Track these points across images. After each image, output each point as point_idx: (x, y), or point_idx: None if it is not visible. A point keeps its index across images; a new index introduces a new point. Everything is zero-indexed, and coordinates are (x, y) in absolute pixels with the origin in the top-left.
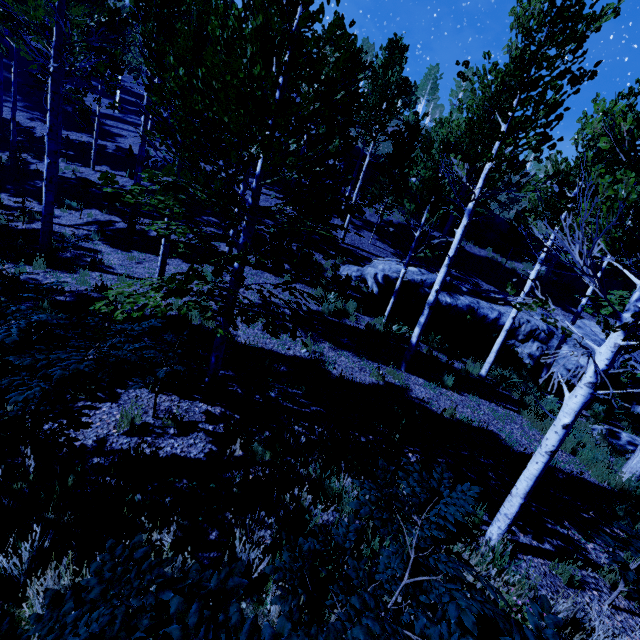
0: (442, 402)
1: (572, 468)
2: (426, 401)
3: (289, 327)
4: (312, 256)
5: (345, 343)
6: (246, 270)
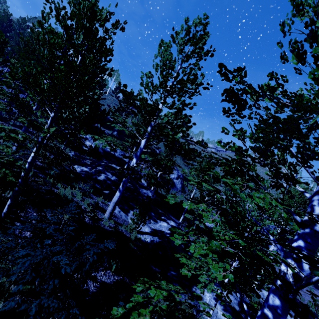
0: None
1: None
2: None
3: None
4: None
5: None
6: None
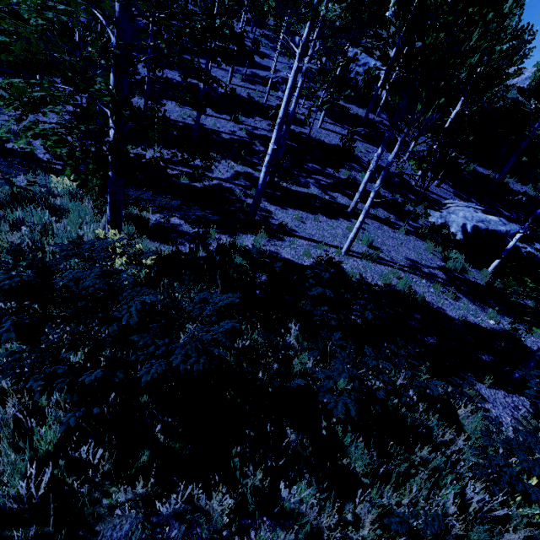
0: None
1: None
2: None
3: (453, 292)
4: (406, 204)
5: (495, 306)
6: (370, 223)
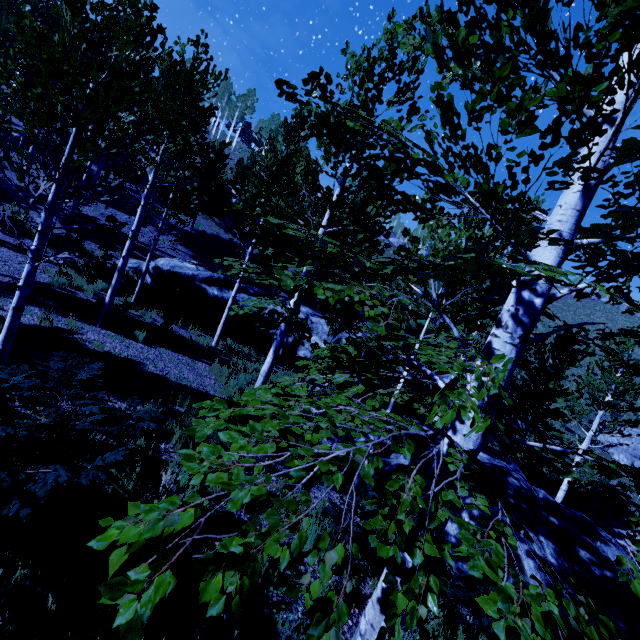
0: (111, 344)
1: (205, 388)
2: (87, 340)
3: None
4: (82, 244)
5: (46, 304)
6: None
